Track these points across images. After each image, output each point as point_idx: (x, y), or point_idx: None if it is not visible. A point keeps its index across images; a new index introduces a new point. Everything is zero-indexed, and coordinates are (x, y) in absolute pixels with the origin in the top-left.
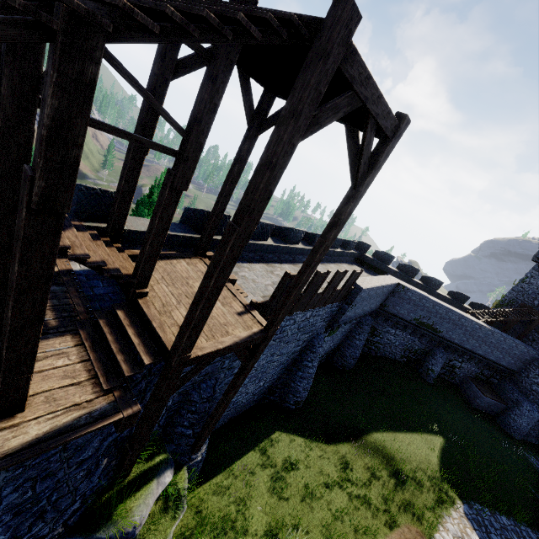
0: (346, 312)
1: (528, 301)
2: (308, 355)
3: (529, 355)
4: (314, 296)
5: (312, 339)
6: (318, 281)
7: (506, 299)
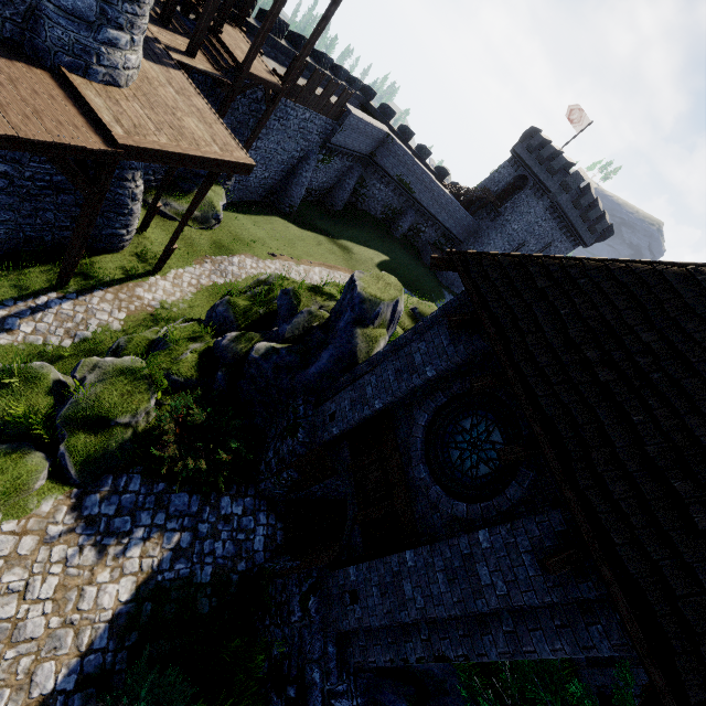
0: (337, 133)
1: (492, 188)
2: (304, 166)
3: (473, 228)
4: (313, 94)
5: (309, 152)
6: (317, 80)
7: (480, 186)
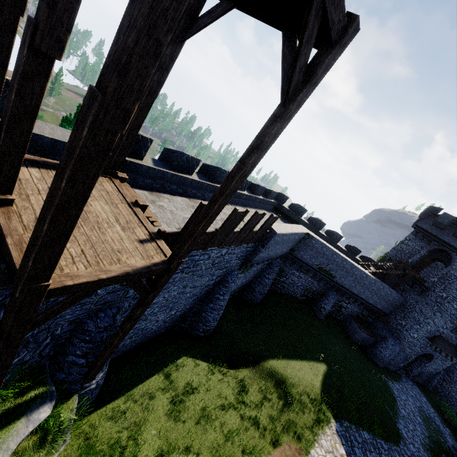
0: (260, 252)
1: (404, 258)
2: (221, 289)
3: (399, 302)
4: (230, 233)
5: (226, 275)
6: (236, 219)
7: (388, 255)
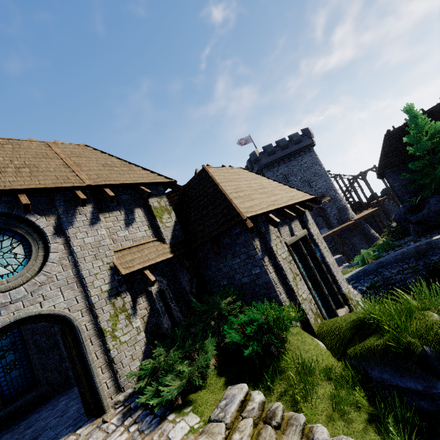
0: None
1: None
2: None
3: None
4: None
5: None
6: None
7: None
